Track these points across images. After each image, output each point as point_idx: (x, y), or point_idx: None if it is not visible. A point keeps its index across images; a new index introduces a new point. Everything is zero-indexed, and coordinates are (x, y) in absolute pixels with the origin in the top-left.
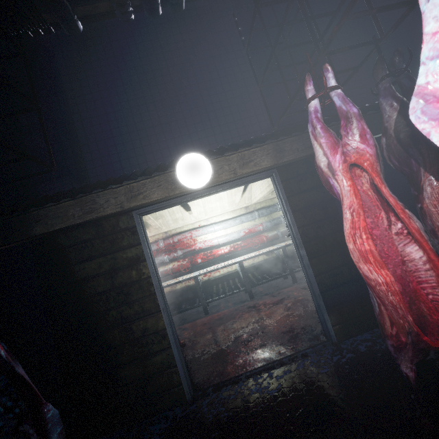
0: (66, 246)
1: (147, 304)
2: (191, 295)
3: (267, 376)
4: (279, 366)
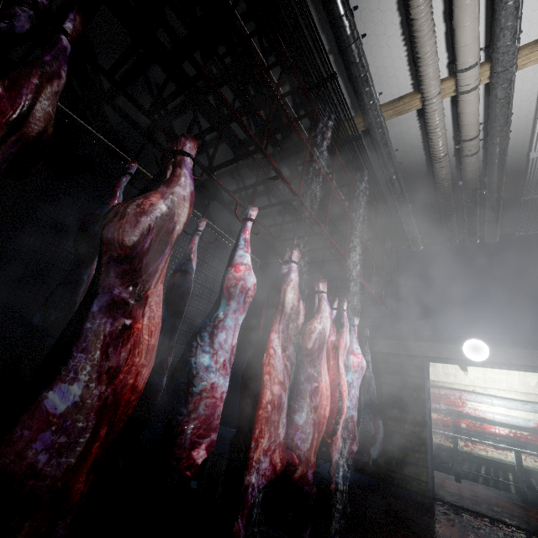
0: (380, 361)
1: (418, 416)
2: (443, 457)
3: (504, 526)
4: (519, 530)
